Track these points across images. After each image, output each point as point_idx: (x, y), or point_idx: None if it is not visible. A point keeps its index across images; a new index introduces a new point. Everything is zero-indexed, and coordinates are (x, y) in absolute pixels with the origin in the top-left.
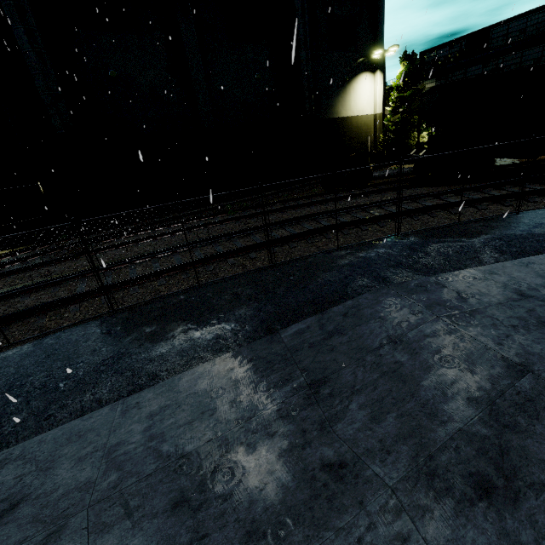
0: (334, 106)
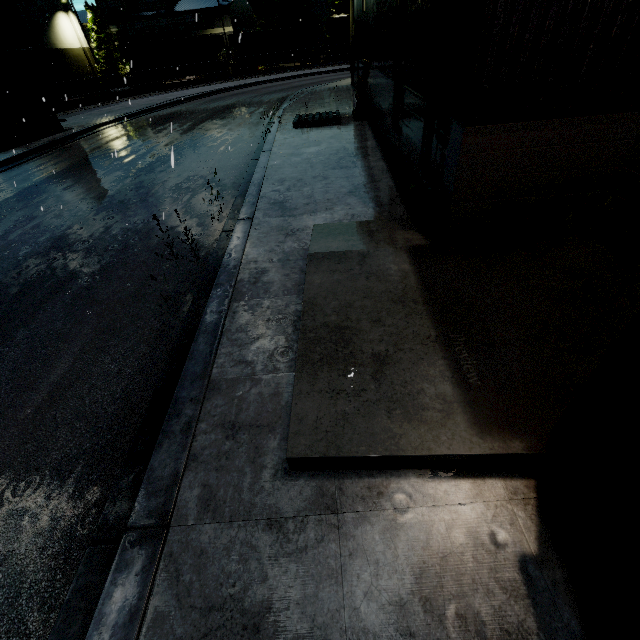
0: (50, 38)
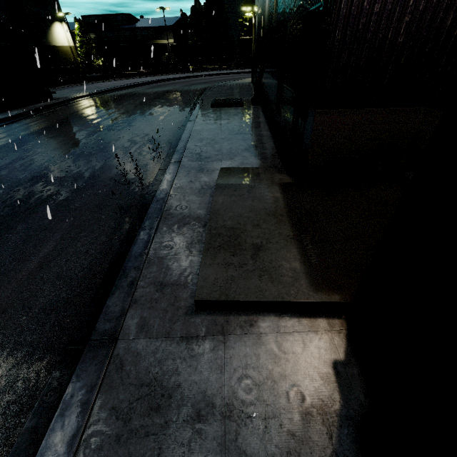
0: (48, 38)
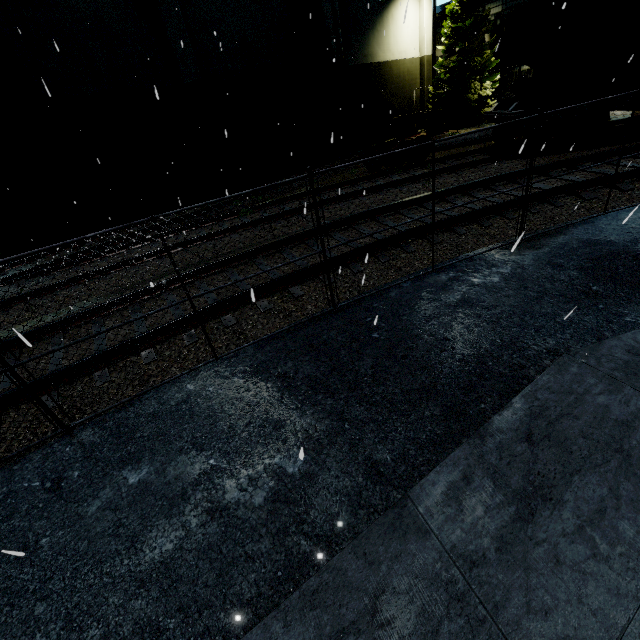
0: (367, 44)
